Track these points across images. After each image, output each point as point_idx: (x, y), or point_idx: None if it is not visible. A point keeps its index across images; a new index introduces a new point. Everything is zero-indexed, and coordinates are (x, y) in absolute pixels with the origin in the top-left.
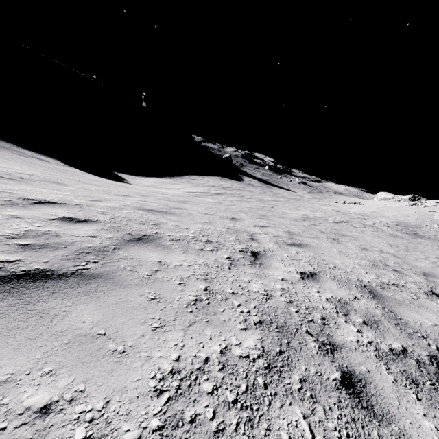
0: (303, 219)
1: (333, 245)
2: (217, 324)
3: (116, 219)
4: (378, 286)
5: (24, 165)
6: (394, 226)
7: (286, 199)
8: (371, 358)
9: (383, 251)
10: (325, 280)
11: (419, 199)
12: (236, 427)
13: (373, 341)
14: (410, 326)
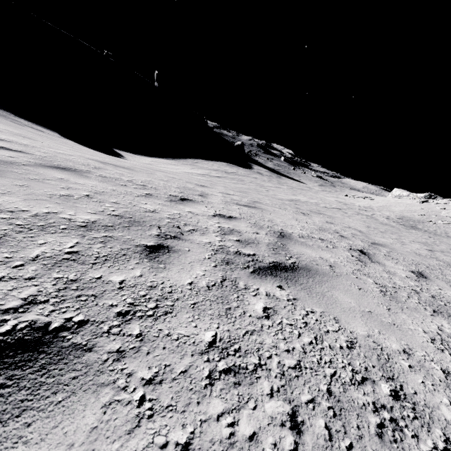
0: (289, 200)
1: (293, 214)
2: (67, 206)
3: (54, 157)
4: (299, 236)
5: (8, 126)
6: (394, 218)
7: (290, 187)
8: (205, 249)
9: (350, 227)
10: (240, 221)
11: (435, 198)
12: (1, 230)
13: (227, 246)
14: (287, 252)
